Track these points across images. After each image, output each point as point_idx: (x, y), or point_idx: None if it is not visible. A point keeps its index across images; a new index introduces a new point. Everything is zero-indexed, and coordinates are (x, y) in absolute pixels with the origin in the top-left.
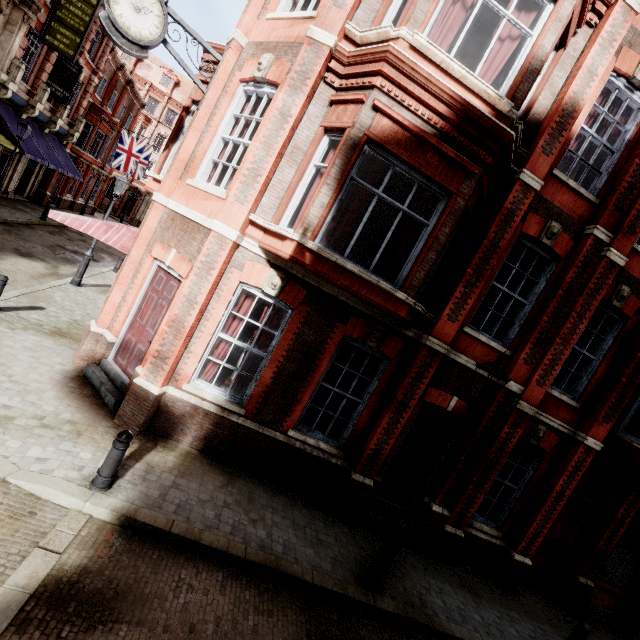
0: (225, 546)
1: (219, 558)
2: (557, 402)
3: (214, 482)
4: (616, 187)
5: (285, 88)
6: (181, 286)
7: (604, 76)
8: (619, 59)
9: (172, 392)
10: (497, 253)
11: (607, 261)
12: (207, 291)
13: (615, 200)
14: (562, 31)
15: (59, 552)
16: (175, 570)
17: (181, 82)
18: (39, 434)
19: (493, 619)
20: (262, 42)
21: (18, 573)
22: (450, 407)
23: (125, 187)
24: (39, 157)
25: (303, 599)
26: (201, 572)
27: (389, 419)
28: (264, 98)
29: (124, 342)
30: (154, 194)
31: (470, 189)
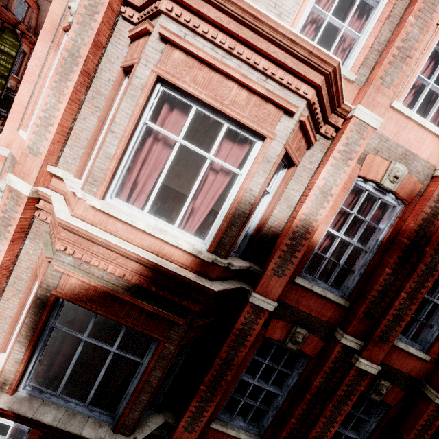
0: None
1: None
2: None
3: None
4: (366, 294)
5: None
6: None
7: (348, 184)
8: (364, 166)
9: None
10: (232, 369)
11: (357, 369)
12: None
13: (364, 308)
14: (275, 168)
15: None
16: None
17: None
18: None
19: None
20: (14, 157)
21: None
22: None
23: None
24: None
25: None
26: None
27: None
28: None
29: None
30: None
31: (180, 334)
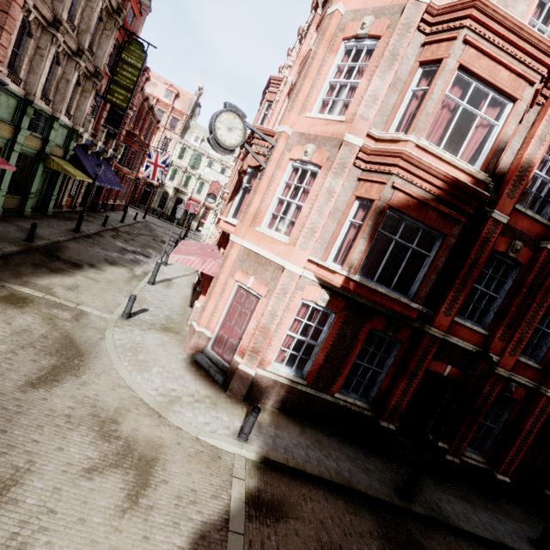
0: (319, 473)
1: (317, 481)
2: (524, 365)
3: (295, 431)
4: None
5: (330, 174)
6: (261, 302)
7: None
8: None
9: (260, 372)
10: (477, 268)
11: None
12: (284, 308)
13: None
14: (519, 120)
15: (243, 479)
16: (299, 489)
17: (180, 94)
18: (197, 407)
19: (486, 520)
20: (304, 133)
21: (233, 491)
22: (446, 373)
23: (142, 183)
24: (101, 181)
25: (369, 506)
26: (311, 490)
27: (404, 384)
28: (309, 172)
29: (218, 337)
30: (232, 236)
31: (458, 231)
